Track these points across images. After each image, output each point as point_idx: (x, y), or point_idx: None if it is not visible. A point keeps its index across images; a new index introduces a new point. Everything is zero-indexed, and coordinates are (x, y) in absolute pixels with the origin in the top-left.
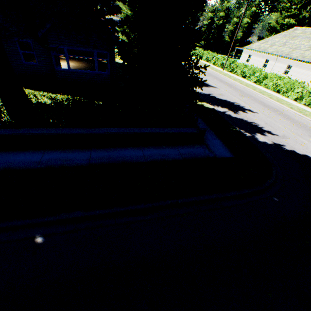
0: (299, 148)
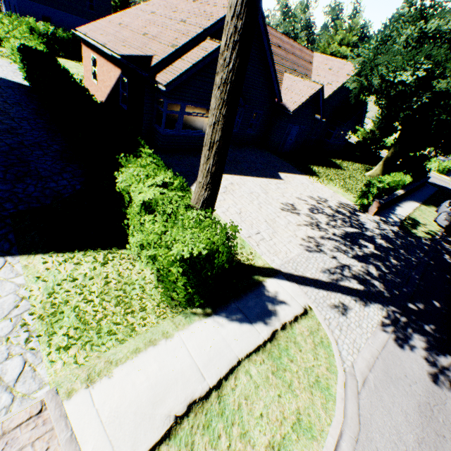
0: (438, 183)
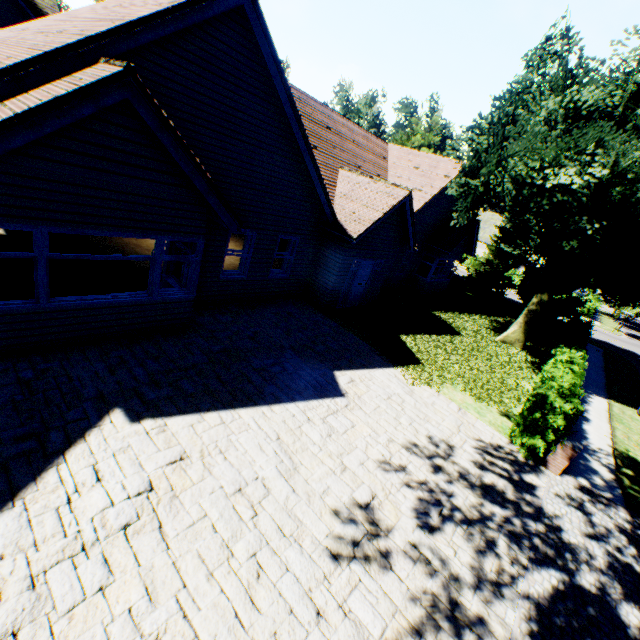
0: (594, 336)
